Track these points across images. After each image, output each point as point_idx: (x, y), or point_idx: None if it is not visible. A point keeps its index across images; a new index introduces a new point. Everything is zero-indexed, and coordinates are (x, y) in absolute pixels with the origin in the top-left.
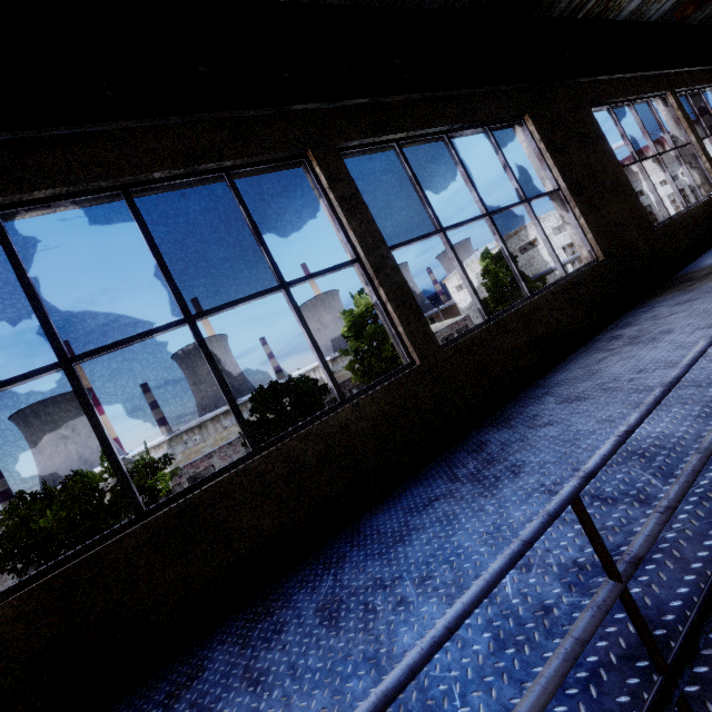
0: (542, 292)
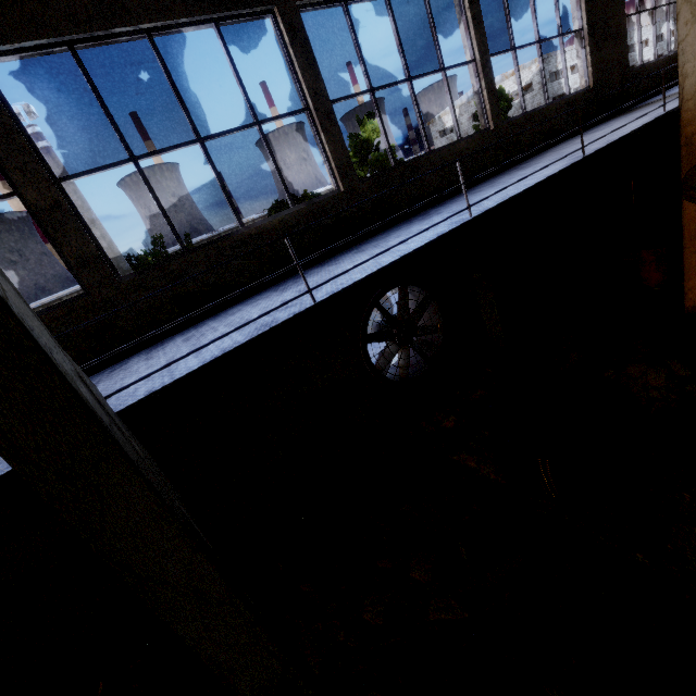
0: (554, 102)
